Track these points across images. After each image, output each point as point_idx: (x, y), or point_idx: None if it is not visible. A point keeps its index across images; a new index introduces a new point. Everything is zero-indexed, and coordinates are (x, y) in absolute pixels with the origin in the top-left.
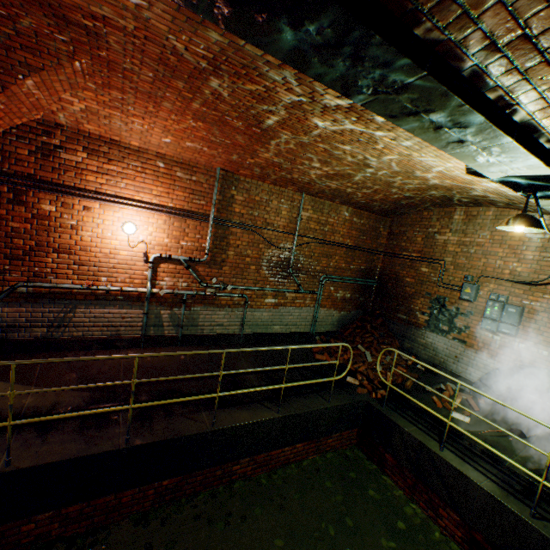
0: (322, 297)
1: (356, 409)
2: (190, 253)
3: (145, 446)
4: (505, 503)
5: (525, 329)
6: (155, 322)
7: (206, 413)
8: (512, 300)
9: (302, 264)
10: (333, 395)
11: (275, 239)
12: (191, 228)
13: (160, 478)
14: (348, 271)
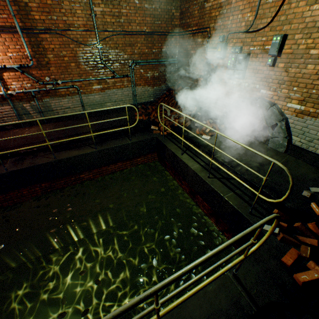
0: (136, 79)
1: (151, 142)
2: (19, 61)
3: (17, 171)
4: (198, 173)
5: (249, 71)
6: (24, 112)
7: (55, 154)
8: (244, 49)
9: (111, 55)
10: (136, 137)
11: (81, 38)
12: (8, 41)
13: (37, 183)
14: (152, 55)
